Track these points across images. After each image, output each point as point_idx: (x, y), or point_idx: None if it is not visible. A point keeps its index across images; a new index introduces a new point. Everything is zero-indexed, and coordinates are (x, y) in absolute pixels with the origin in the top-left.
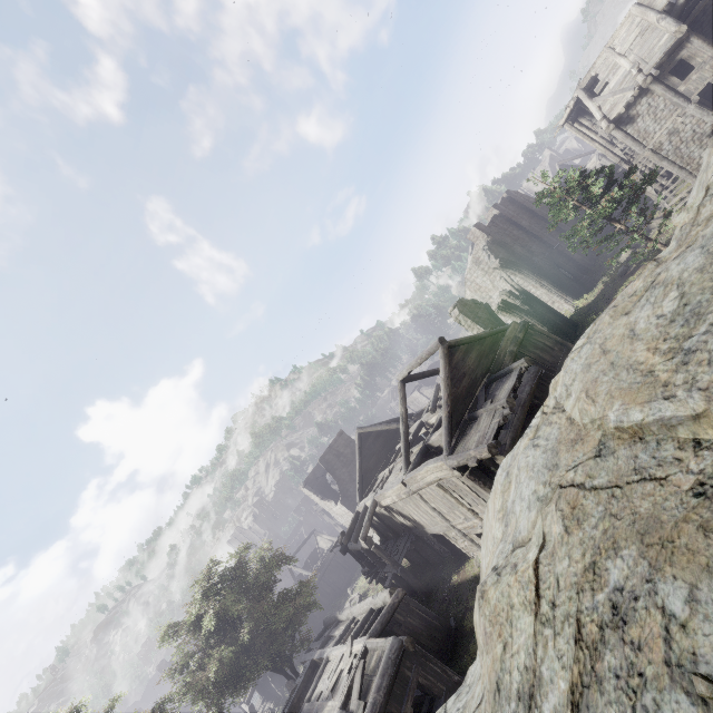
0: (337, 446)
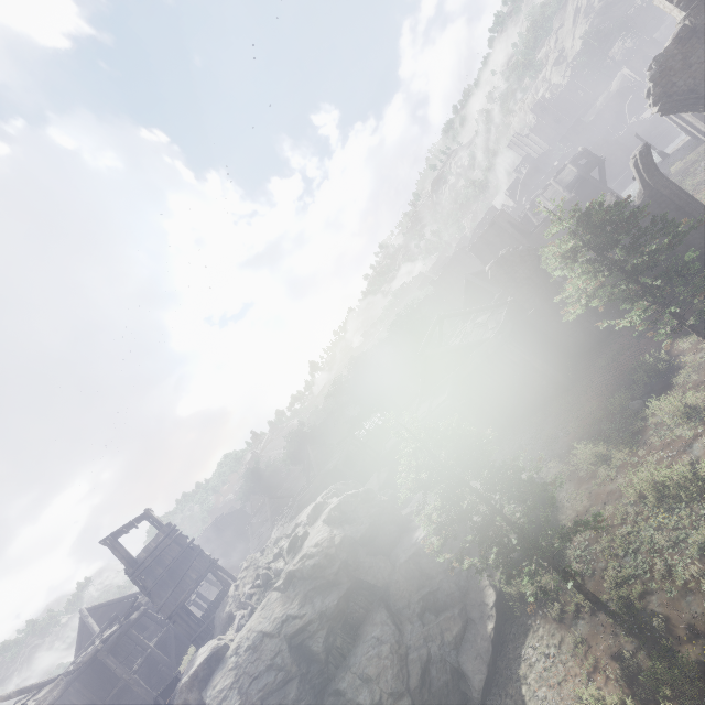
0: (487, 236)
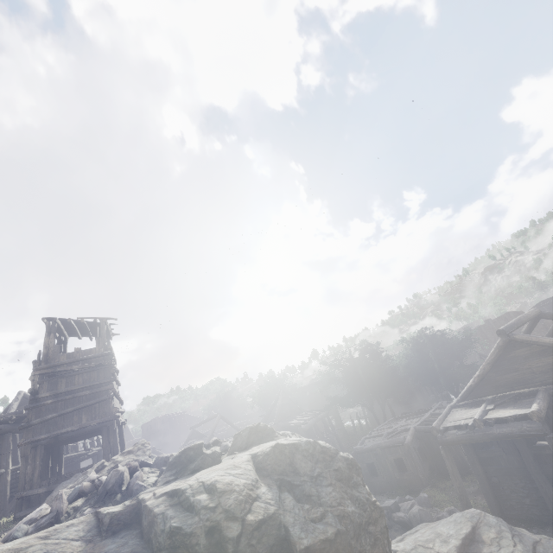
0: None
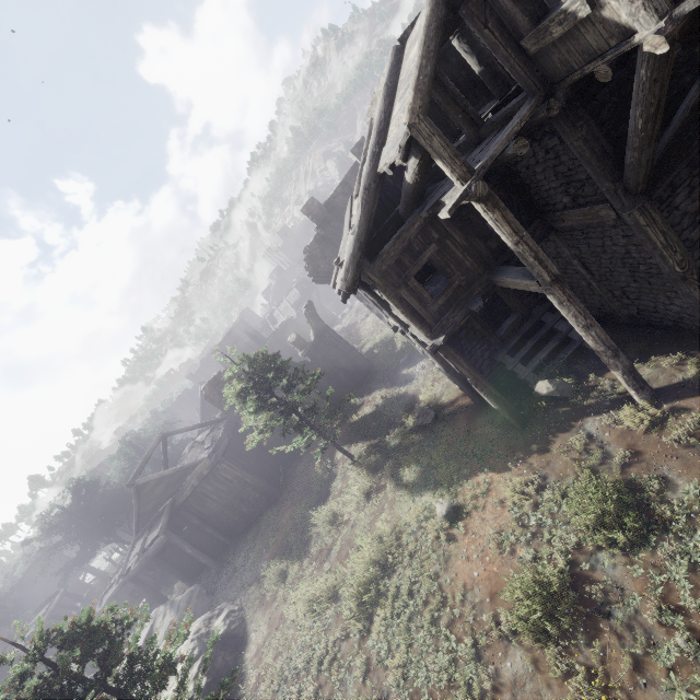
0: (226, 343)
